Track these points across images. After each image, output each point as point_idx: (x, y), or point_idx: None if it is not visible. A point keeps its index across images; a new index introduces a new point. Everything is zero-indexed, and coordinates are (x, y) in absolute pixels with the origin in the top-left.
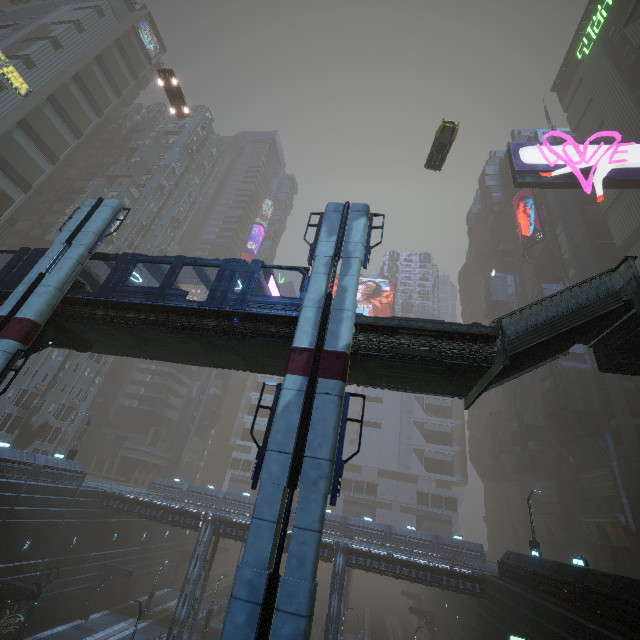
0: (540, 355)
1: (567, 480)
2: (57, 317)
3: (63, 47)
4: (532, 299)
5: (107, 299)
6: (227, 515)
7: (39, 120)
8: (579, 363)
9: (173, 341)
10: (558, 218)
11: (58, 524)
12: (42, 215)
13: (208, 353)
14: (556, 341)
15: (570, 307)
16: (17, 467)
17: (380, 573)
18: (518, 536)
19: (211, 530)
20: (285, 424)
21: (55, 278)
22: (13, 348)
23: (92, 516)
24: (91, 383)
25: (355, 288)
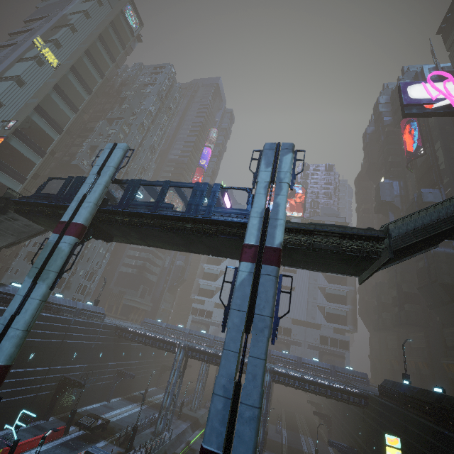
0: (416, 249)
1: (434, 333)
2: (94, 221)
3: (77, 31)
4: (413, 200)
5: (124, 210)
6: (193, 344)
7: (66, 84)
8: (448, 249)
9: (164, 236)
10: (437, 137)
11: (91, 344)
12: (69, 147)
13: (186, 244)
14: (429, 240)
15: (441, 216)
16: (67, 309)
17: (294, 387)
18: (394, 370)
19: (183, 353)
20: (241, 293)
21: (93, 197)
22: (73, 241)
23: (110, 340)
24: (103, 257)
25: (285, 204)
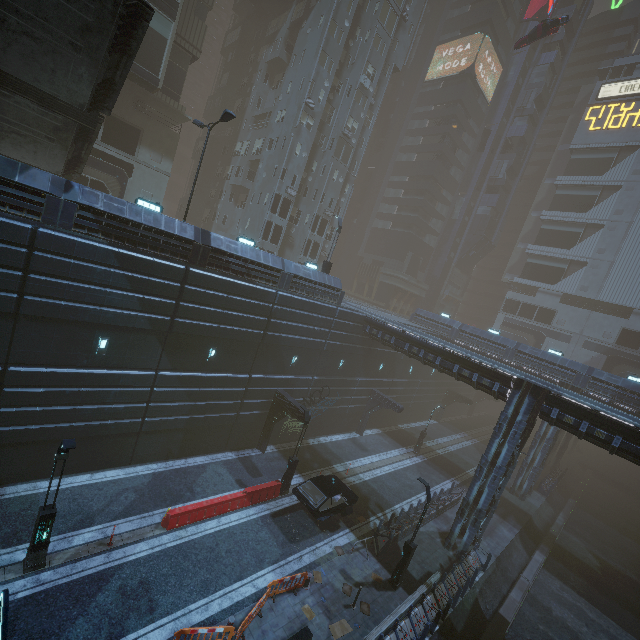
0: None
1: None
2: None
3: None
4: None
5: None
6: (566, 394)
7: None
8: None
9: None
10: None
11: (321, 345)
12: None
13: None
14: None
15: None
16: (264, 272)
17: None
18: None
19: (530, 408)
20: None
21: None
22: None
23: (355, 342)
24: (341, 193)
25: None
